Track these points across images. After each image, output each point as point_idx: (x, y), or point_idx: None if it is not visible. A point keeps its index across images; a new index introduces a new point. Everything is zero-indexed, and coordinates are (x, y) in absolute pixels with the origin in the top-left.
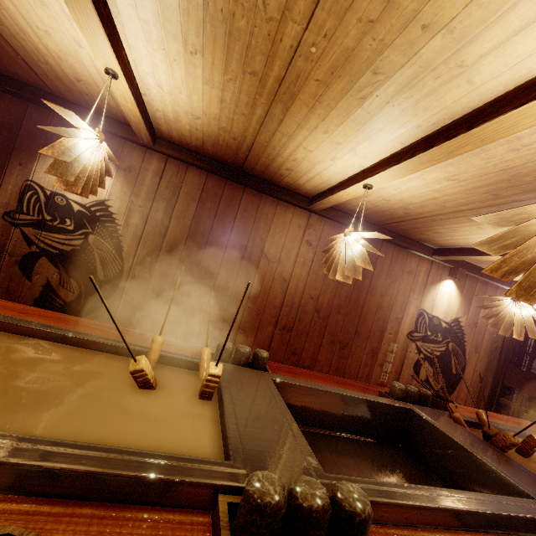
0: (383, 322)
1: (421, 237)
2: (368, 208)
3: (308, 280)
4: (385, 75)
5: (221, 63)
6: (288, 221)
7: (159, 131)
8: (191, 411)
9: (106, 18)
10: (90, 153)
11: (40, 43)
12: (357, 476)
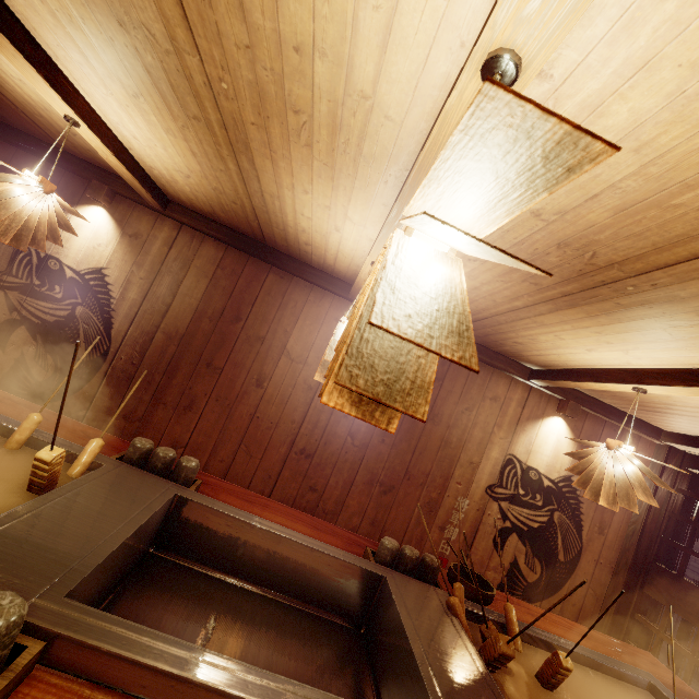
0: (450, 464)
1: (506, 349)
2: None
3: None
4: (307, 114)
5: (164, 107)
6: (323, 312)
7: (169, 194)
8: None
9: (41, 60)
10: (26, 202)
11: (25, 94)
12: (229, 646)
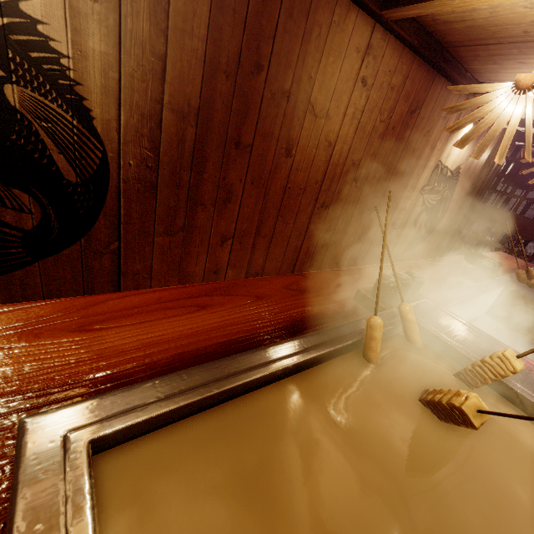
0: (407, 180)
1: (486, 67)
2: (473, 18)
3: (354, 141)
4: None
5: None
6: (346, 40)
7: None
8: (506, 422)
9: None
10: None
11: None
12: None
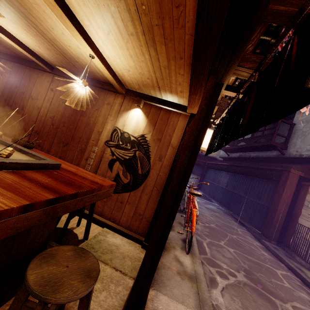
0: (90, 133)
1: (100, 77)
2: (56, 60)
3: (50, 108)
4: None
5: None
6: (43, 80)
7: None
8: None
9: None
10: None
11: None
12: None
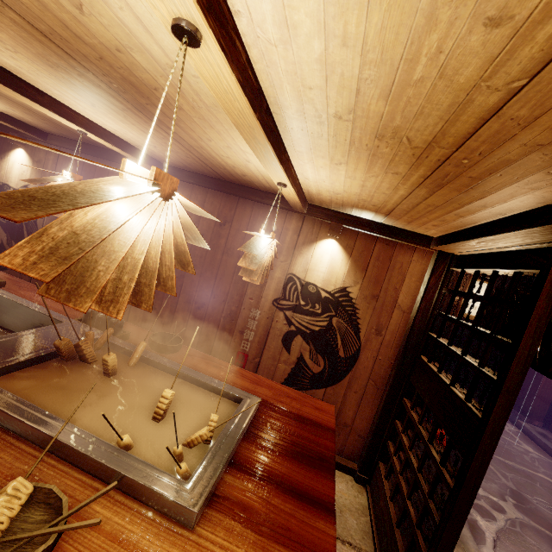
0: (243, 285)
1: (261, 187)
2: (177, 160)
3: None
4: None
5: None
6: None
7: (42, 129)
8: None
9: None
10: None
11: None
12: None
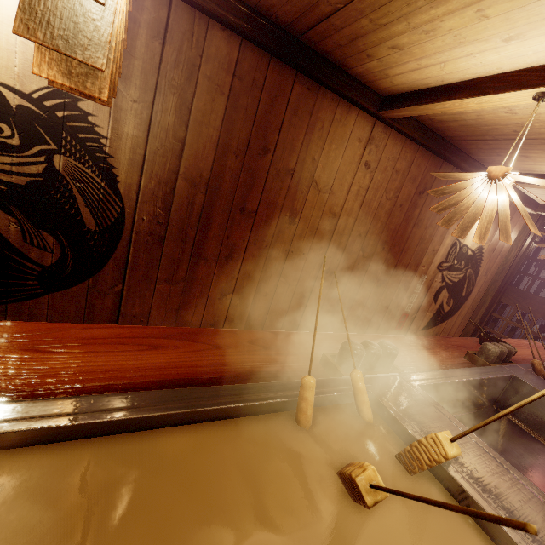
0: (421, 255)
1: (491, 158)
2: (463, 119)
3: (359, 215)
4: None
5: None
6: (348, 132)
7: None
8: (437, 518)
9: None
10: None
11: None
12: None
